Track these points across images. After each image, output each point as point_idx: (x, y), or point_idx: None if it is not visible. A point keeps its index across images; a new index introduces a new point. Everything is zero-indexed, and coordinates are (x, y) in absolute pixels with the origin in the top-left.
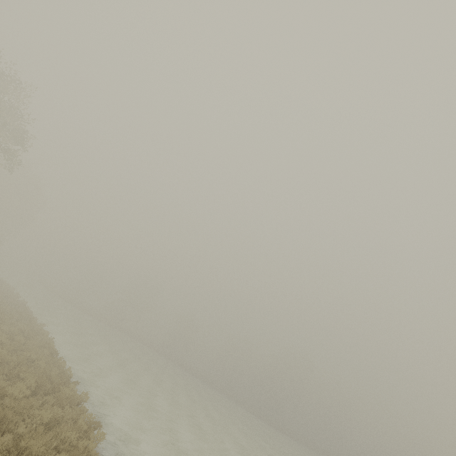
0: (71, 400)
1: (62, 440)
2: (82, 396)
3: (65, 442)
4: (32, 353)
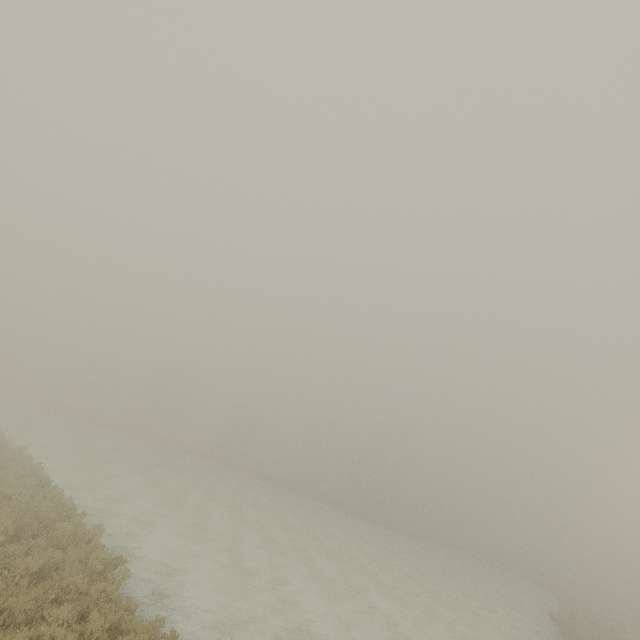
0: (76, 537)
1: (65, 589)
2: (93, 530)
3: (70, 590)
4: (5, 488)
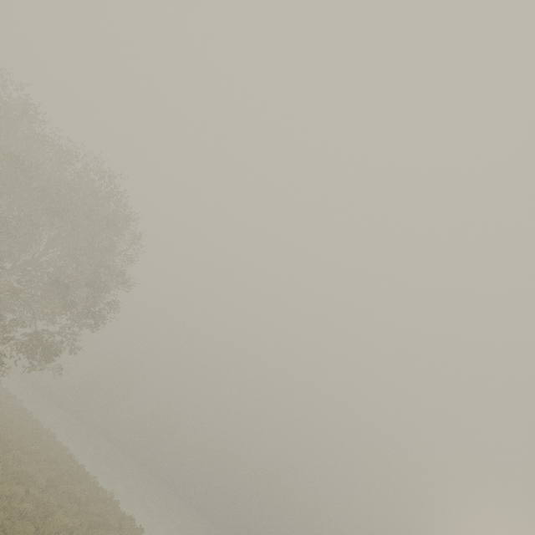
0: None
1: None
2: None
3: None
4: None
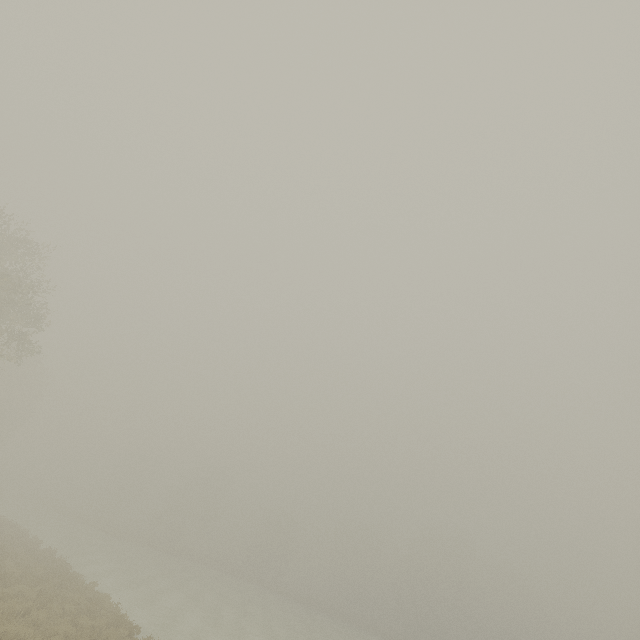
0: None
1: None
2: None
3: None
4: None
